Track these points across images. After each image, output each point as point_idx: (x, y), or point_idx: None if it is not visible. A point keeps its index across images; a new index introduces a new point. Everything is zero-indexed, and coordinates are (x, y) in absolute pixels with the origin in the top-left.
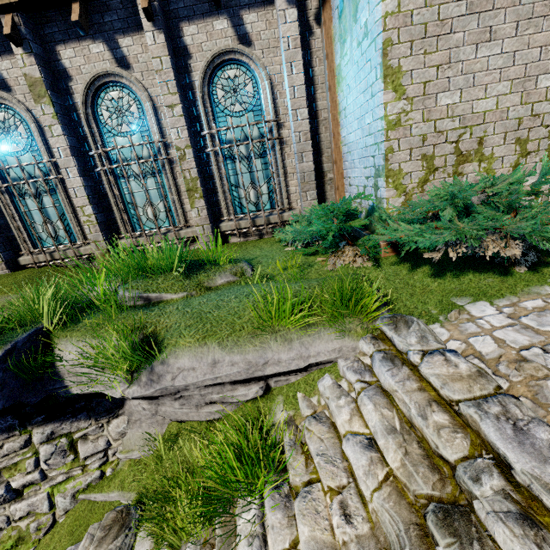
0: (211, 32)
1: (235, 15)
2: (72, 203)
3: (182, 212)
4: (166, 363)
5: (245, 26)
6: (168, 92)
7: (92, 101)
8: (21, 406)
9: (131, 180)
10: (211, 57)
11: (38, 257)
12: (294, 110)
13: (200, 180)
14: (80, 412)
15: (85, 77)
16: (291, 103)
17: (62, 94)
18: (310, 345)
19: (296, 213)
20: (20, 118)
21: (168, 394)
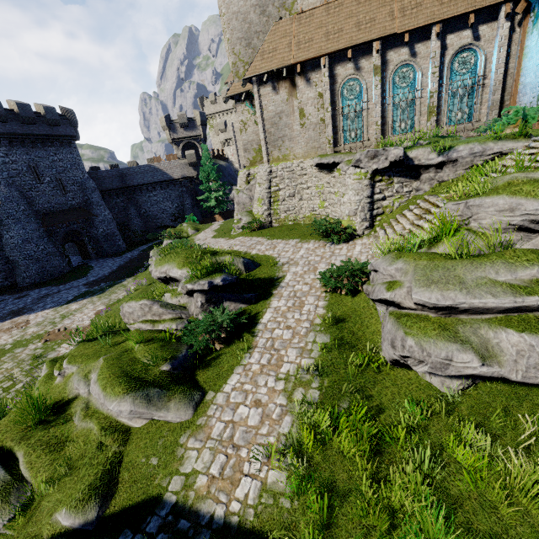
0: (461, 37)
1: (475, 28)
2: (368, 121)
3: (420, 125)
4: (454, 150)
5: (479, 32)
6: (434, 67)
7: (393, 74)
8: (403, 164)
9: (399, 109)
10: (458, 48)
11: (345, 147)
12: (496, 70)
13: (436, 107)
14: (407, 176)
15: (394, 63)
16: (495, 67)
17: (381, 72)
18: (505, 145)
19: (482, 124)
20: (359, 84)
21: (449, 163)
